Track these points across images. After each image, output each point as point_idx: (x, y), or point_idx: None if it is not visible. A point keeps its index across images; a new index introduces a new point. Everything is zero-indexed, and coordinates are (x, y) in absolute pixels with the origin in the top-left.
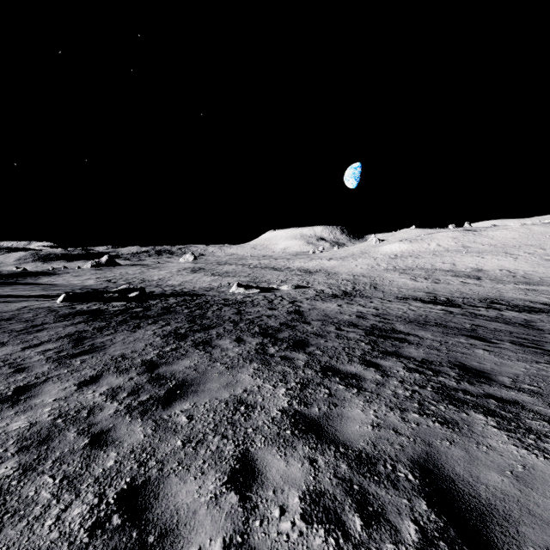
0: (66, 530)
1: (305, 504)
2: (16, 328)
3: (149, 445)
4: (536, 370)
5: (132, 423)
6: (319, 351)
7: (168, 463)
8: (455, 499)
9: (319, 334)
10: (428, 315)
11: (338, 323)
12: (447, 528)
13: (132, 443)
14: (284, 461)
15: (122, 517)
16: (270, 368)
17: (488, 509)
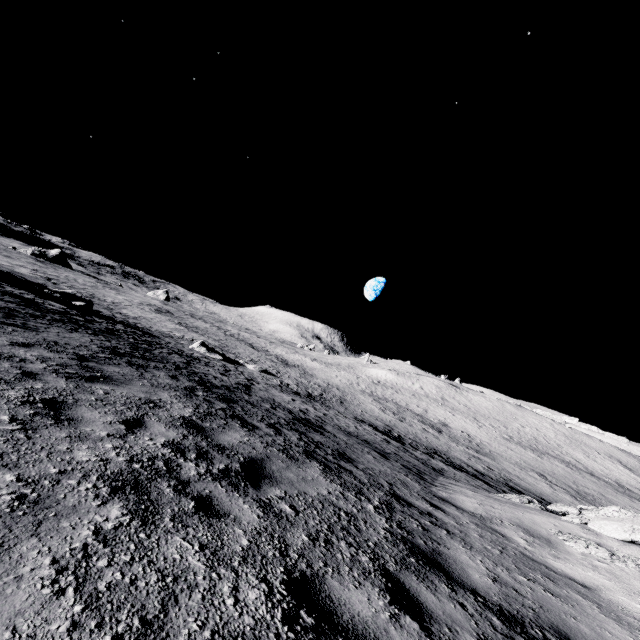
0: (6, 396)
1: (167, 443)
2: None
3: (69, 391)
4: (390, 472)
5: (58, 378)
6: (240, 409)
7: (82, 402)
8: (258, 470)
9: (251, 403)
10: (365, 435)
11: (277, 405)
12: (242, 472)
13: (57, 385)
14: (166, 429)
15: (45, 406)
16: (190, 399)
17: (272, 477)
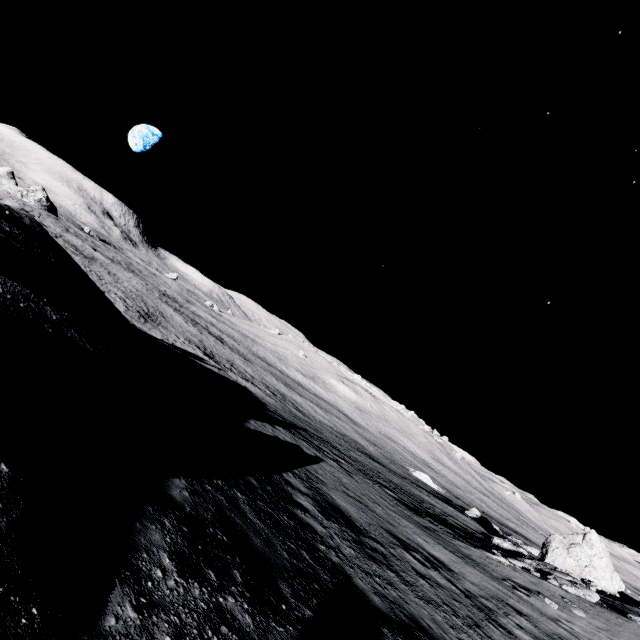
0: None
1: None
2: None
3: None
4: None
5: None
6: None
7: None
8: None
9: None
10: None
11: None
12: None
13: None
14: None
15: None
16: None
17: None
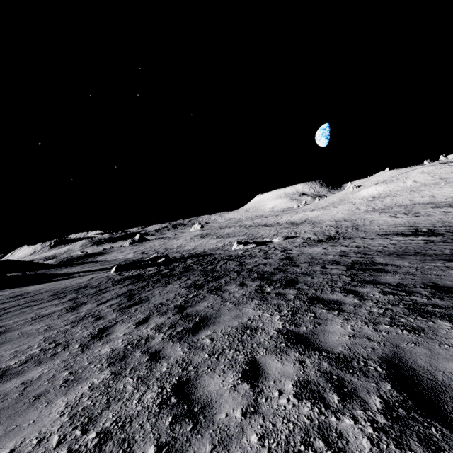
0: (145, 405)
1: (296, 388)
2: (90, 292)
3: (187, 358)
4: None
5: (174, 345)
6: (306, 286)
7: (200, 368)
8: (414, 382)
9: (306, 273)
10: (408, 247)
11: (322, 263)
12: (406, 400)
13: (176, 357)
14: (280, 363)
15: (176, 398)
16: (267, 302)
17: (442, 387)
